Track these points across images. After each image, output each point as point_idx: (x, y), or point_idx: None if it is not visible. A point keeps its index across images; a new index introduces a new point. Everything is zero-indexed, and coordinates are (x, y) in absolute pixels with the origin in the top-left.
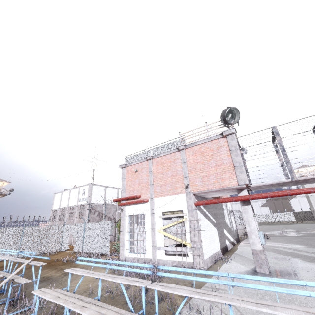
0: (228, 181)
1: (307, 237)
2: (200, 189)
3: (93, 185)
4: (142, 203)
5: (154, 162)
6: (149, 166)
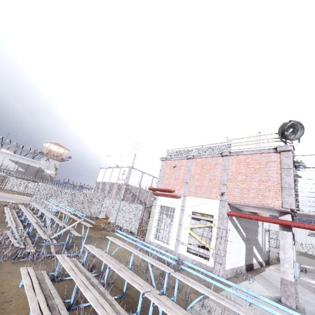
0: (271, 200)
1: None
2: (236, 200)
3: (133, 168)
4: (174, 197)
5: (194, 162)
6: (188, 164)
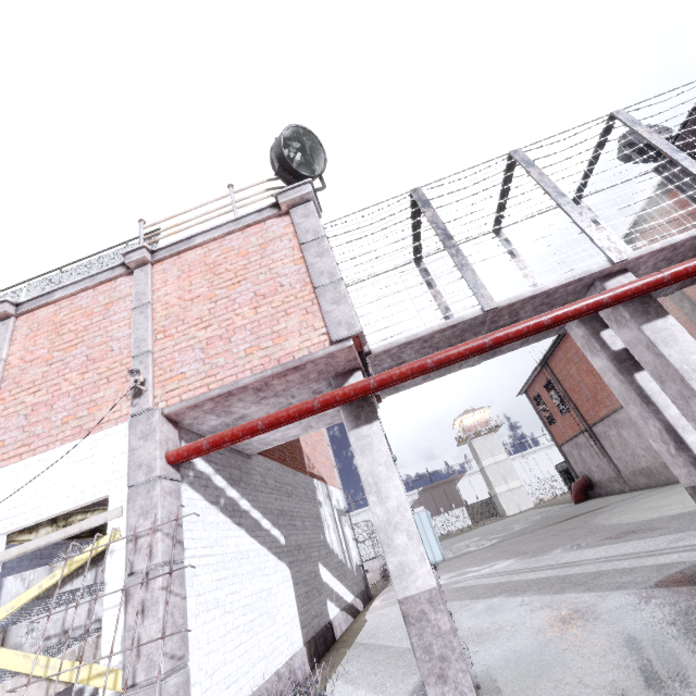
0: (297, 338)
1: (508, 541)
2: (194, 390)
3: None
4: None
5: (24, 325)
6: None
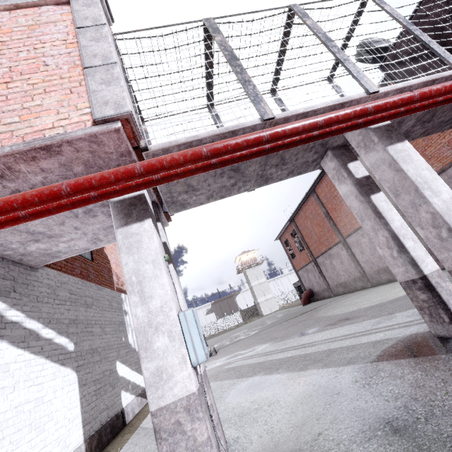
0: (53, 116)
1: (265, 331)
2: None
3: None
4: None
5: None
6: None
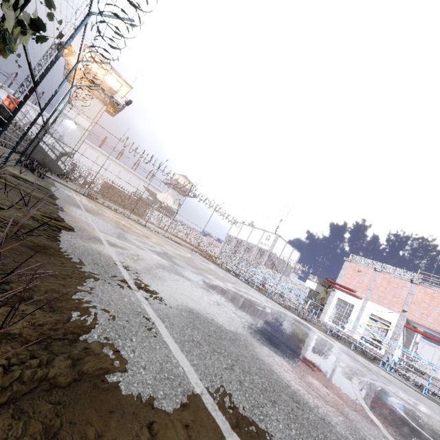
0: None
1: None
2: (415, 319)
3: (279, 237)
4: (355, 297)
5: (381, 275)
6: (375, 275)
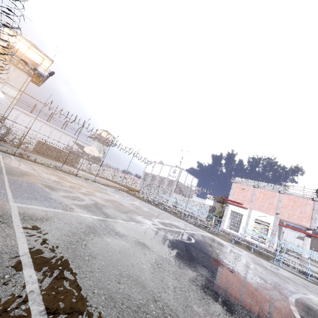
0: (304, 223)
1: None
2: (285, 219)
3: (183, 169)
4: (243, 208)
5: (259, 190)
6: (254, 191)
